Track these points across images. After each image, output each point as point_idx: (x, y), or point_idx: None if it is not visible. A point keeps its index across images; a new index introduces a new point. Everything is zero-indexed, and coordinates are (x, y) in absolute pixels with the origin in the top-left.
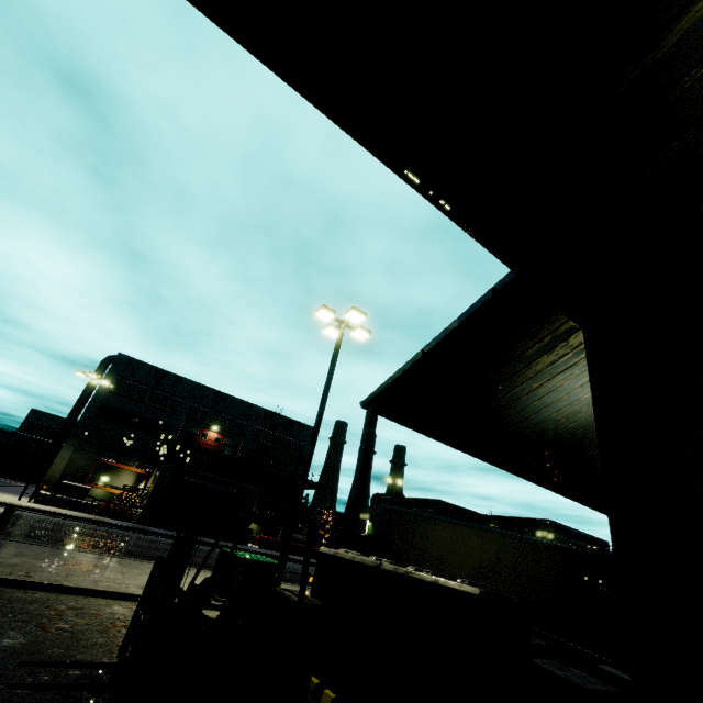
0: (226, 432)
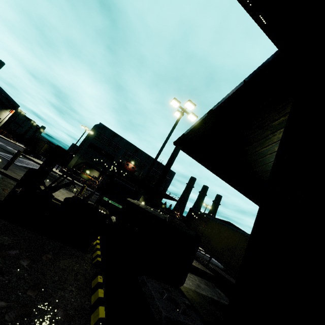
0: (137, 165)
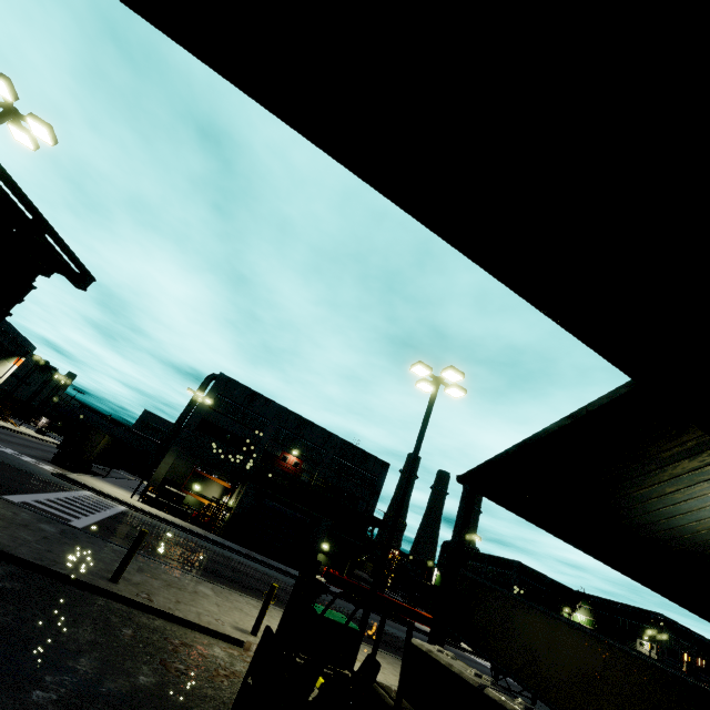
0: (305, 457)
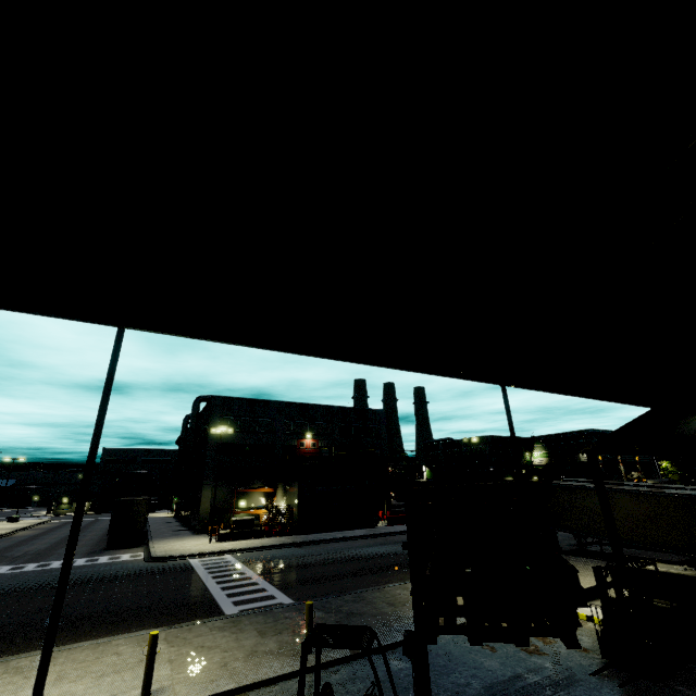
0: (318, 436)
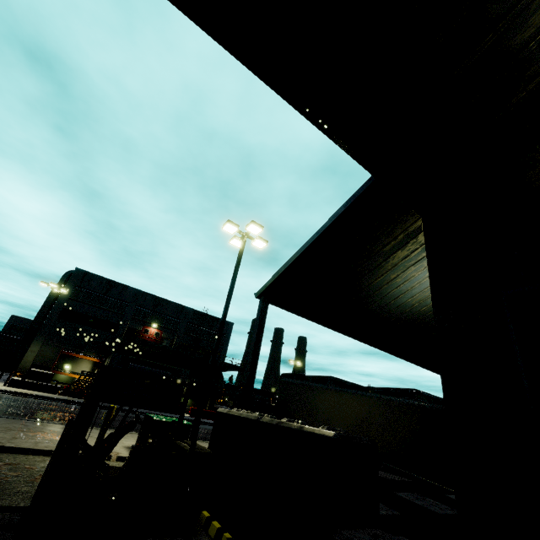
0: (164, 328)
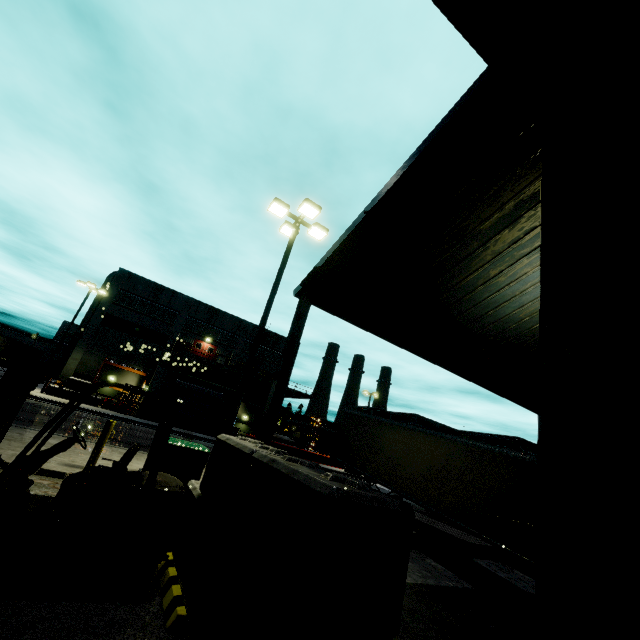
0: (218, 343)
